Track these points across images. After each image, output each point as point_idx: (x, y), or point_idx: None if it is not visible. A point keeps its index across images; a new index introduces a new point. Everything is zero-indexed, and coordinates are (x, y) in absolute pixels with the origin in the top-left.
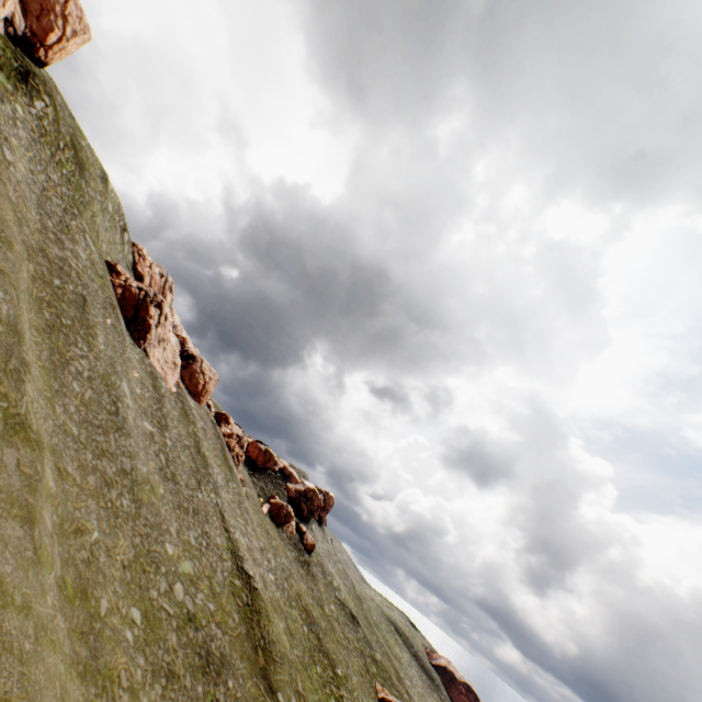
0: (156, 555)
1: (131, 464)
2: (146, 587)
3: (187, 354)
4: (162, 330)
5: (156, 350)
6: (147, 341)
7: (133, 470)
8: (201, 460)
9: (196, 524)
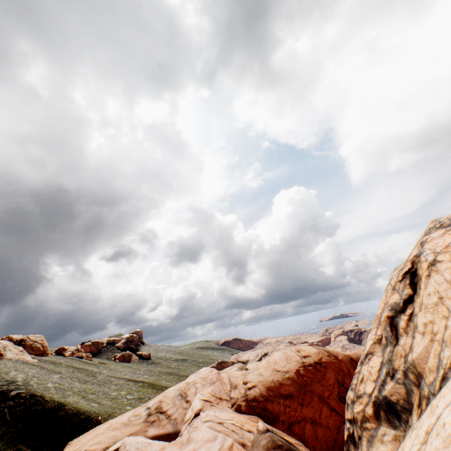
0: (114, 398)
1: (77, 388)
2: (122, 404)
3: (18, 342)
4: (0, 344)
5: (8, 354)
6: (3, 355)
7: (79, 389)
8: (83, 370)
9: (110, 385)
